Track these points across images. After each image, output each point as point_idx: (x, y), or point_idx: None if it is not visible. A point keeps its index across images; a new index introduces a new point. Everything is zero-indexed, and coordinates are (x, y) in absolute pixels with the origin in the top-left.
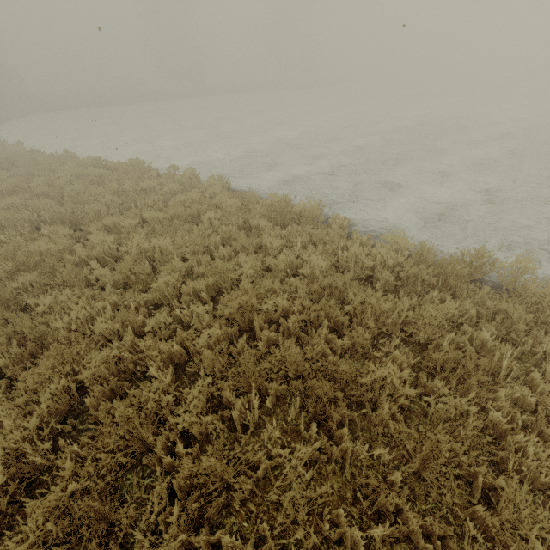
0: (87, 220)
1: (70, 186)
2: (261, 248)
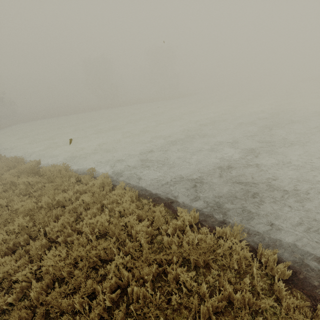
0: None
1: None
2: None
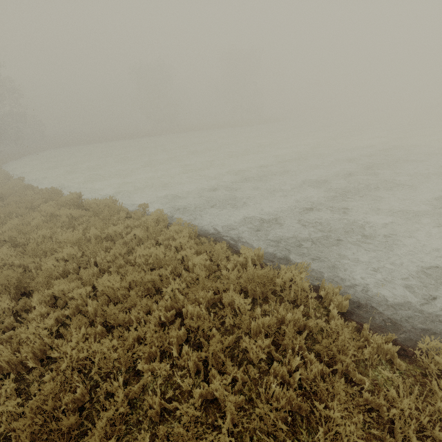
0: (36, 282)
1: (38, 232)
2: (238, 340)
